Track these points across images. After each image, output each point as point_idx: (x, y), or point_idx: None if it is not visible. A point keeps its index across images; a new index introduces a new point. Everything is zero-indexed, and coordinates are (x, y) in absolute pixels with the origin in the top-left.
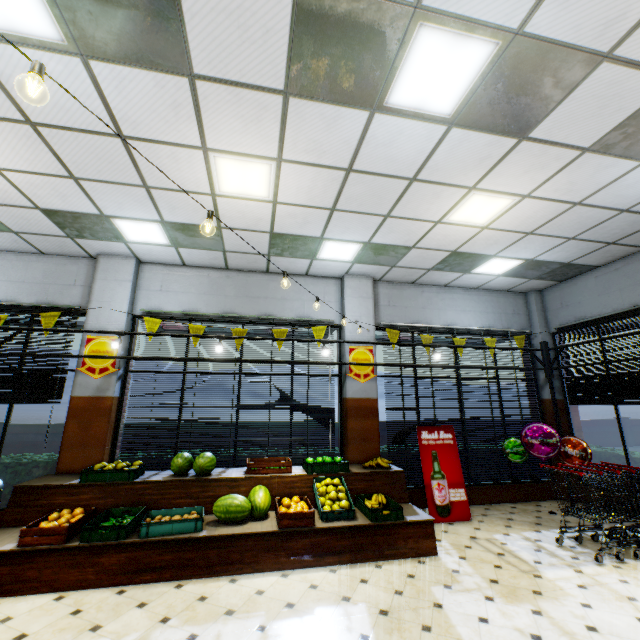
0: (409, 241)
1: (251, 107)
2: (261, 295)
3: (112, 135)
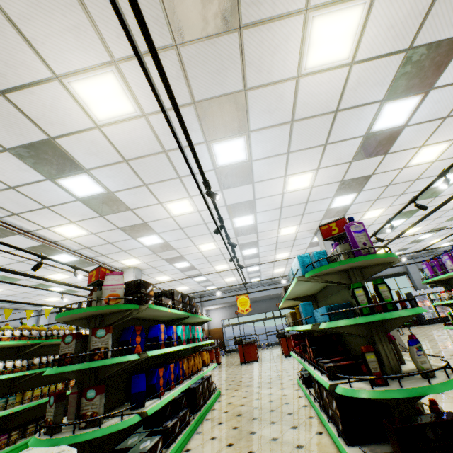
0: (73, 306)
1: (71, 296)
2: (11, 317)
3: (39, 294)
